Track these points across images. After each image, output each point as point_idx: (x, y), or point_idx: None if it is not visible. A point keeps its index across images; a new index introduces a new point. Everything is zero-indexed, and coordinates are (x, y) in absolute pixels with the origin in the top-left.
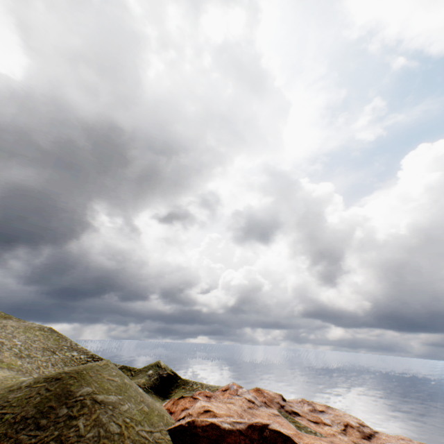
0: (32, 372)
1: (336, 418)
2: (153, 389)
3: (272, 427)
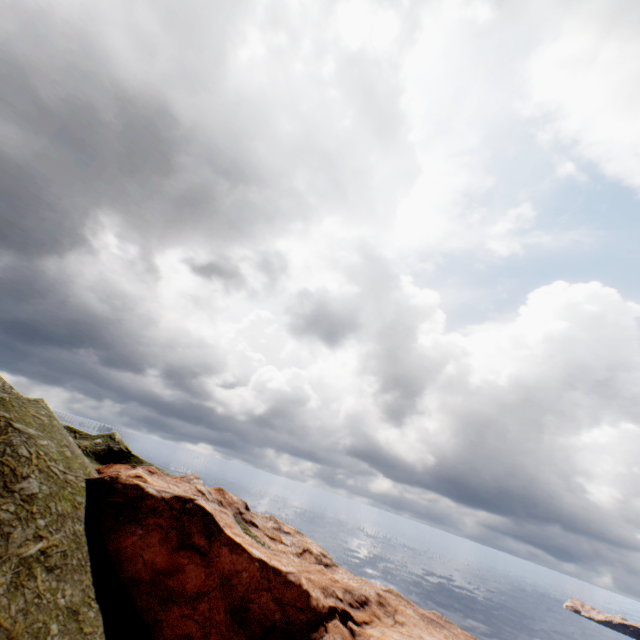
0: None
1: (300, 542)
2: (95, 458)
3: (199, 502)
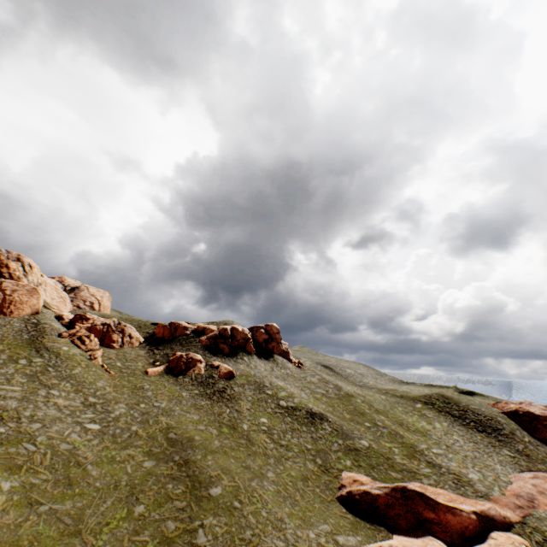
0: None
1: None
2: None
3: None
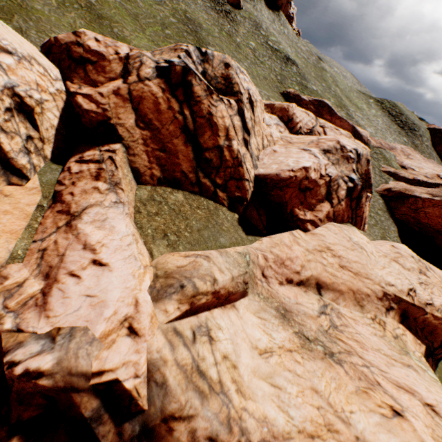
0: None
1: None
2: None
3: None
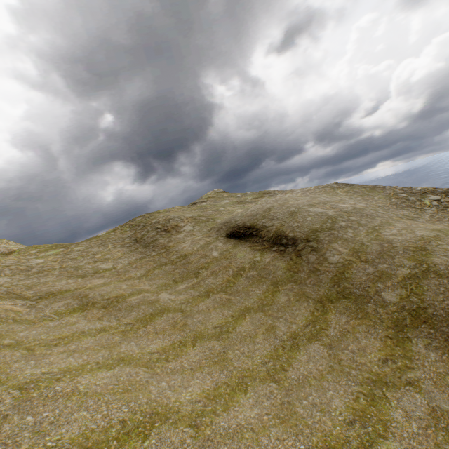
0: None
1: None
2: None
3: None
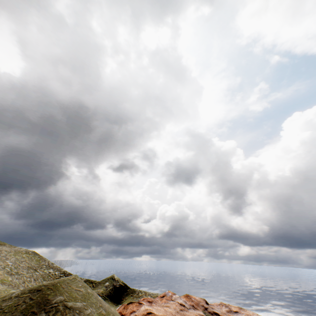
0: (19, 285)
1: None
2: (109, 297)
3: None
